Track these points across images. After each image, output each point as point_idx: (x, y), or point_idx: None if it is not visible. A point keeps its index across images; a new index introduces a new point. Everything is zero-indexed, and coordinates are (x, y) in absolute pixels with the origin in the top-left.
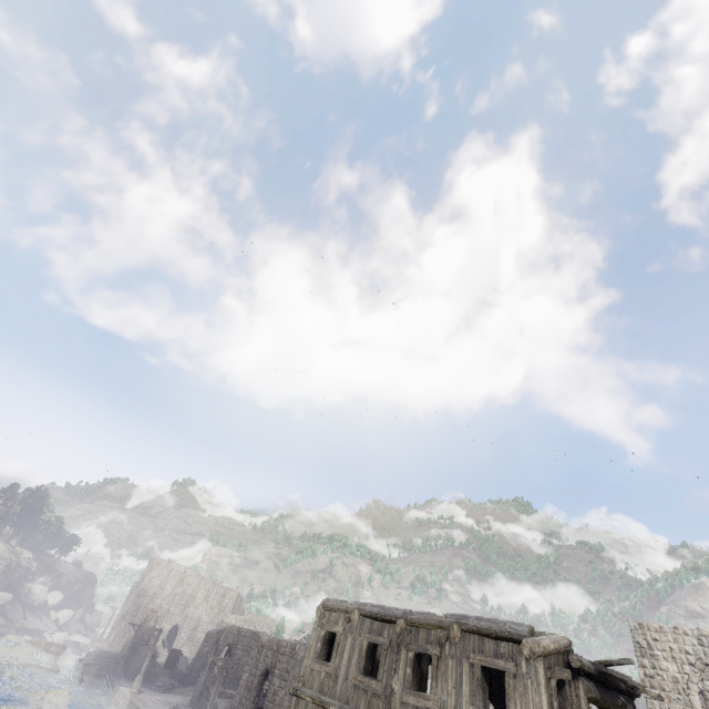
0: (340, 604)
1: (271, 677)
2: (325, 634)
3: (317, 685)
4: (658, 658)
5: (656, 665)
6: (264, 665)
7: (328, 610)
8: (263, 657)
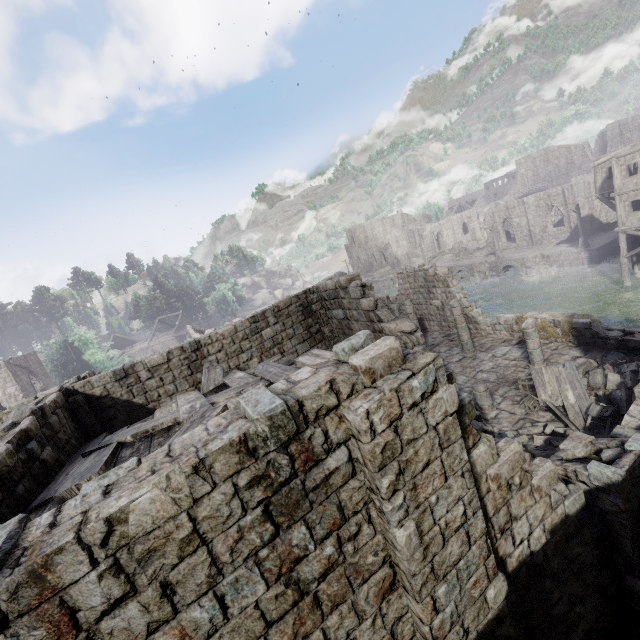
0: (633, 150)
1: (511, 220)
2: (625, 167)
3: (632, 186)
4: None
5: None
6: (500, 219)
7: (622, 158)
8: (496, 217)
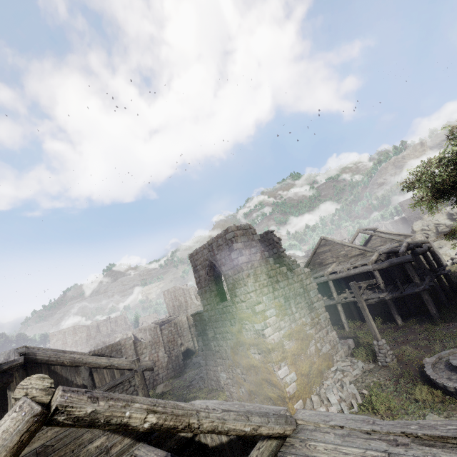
0: None
1: None
2: None
3: None
4: (199, 270)
5: (199, 275)
6: None
7: None
8: None
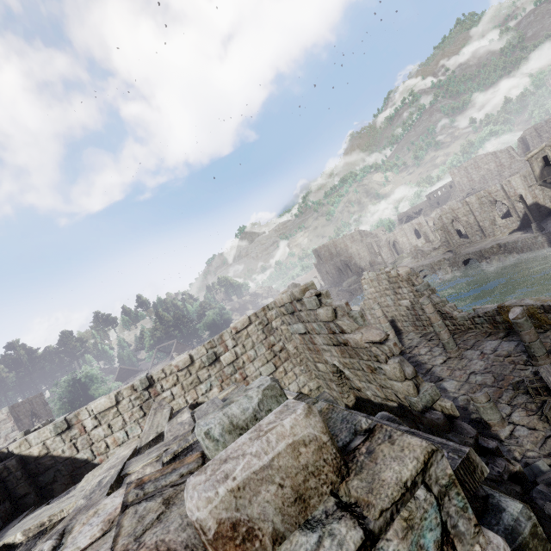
0: None
1: (458, 220)
2: None
3: None
4: None
5: None
6: (448, 220)
7: None
8: (444, 219)
